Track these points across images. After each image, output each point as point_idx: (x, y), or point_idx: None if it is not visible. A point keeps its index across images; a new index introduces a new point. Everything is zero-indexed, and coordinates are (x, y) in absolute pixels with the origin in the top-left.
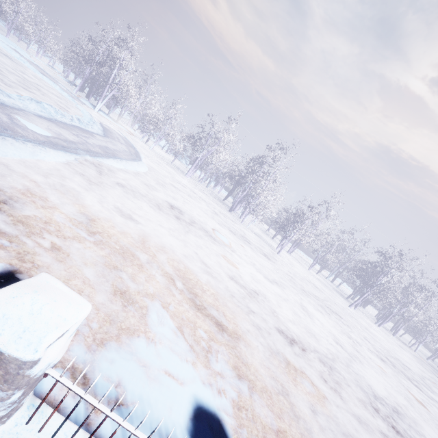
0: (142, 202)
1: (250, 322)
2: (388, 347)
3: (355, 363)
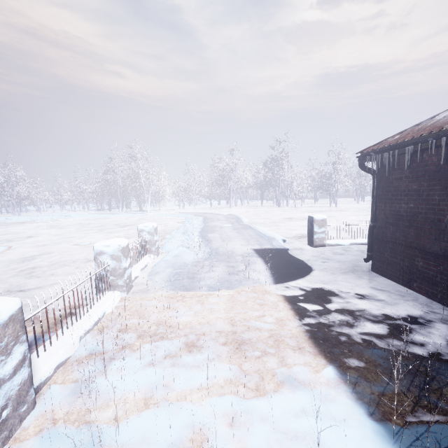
0: (287, 223)
1: None
2: None
3: None
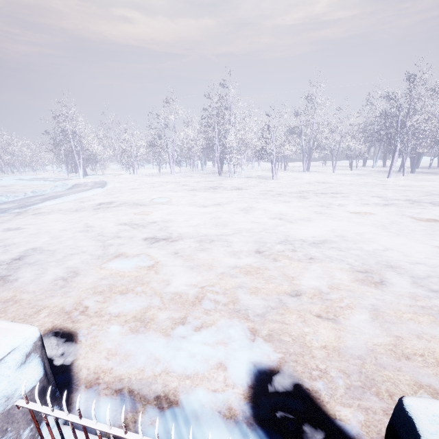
0: (55, 215)
1: (100, 245)
2: None
3: (293, 224)
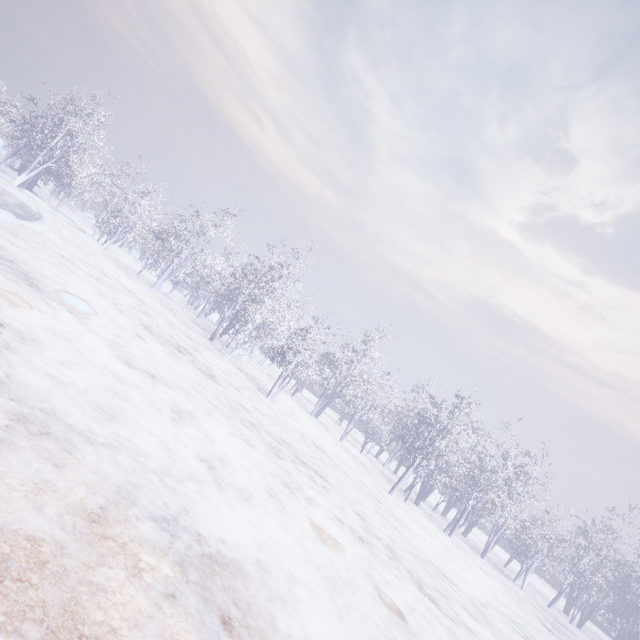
0: None
1: None
2: (432, 551)
3: (219, 492)
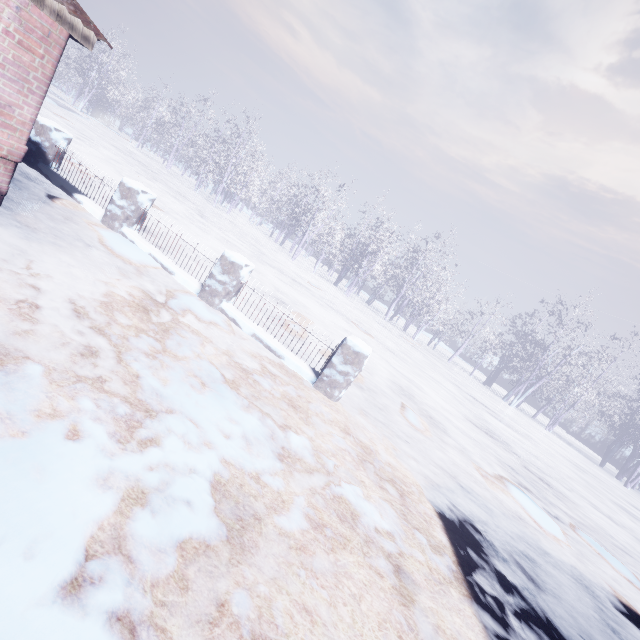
0: None
1: None
2: (274, 256)
3: (76, 139)
